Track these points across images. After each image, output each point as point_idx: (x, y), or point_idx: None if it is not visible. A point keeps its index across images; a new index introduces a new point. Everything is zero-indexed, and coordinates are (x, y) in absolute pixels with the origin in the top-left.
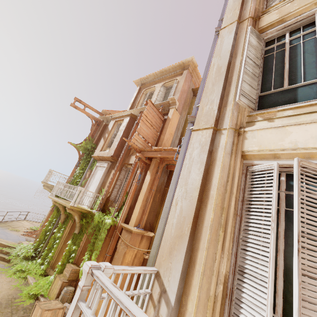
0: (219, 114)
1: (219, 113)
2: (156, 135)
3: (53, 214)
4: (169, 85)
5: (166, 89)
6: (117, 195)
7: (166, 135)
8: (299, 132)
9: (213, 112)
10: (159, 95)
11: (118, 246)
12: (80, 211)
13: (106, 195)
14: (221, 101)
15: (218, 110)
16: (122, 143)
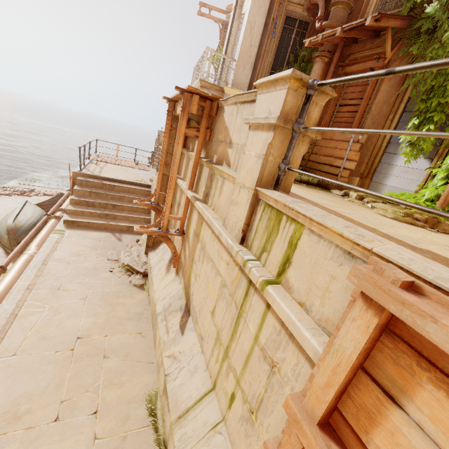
0: None
1: None
2: None
3: None
4: None
5: None
6: None
7: None
8: None
9: None
10: None
11: None
12: None
13: None
14: None
15: None
16: None
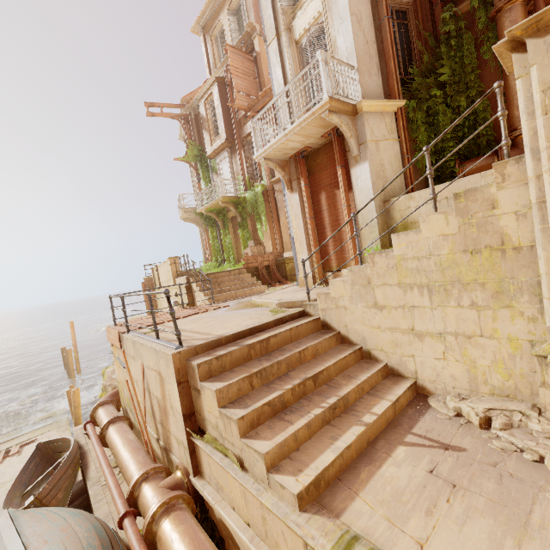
0: (276, 24)
1: (276, 22)
2: (255, 84)
3: (211, 231)
4: (236, 6)
5: (235, 15)
6: (254, 173)
7: (265, 76)
8: (310, 10)
9: (273, 25)
10: (232, 30)
11: (277, 198)
12: (232, 201)
13: (244, 178)
14: (274, 13)
15: (274, 21)
16: (228, 120)
